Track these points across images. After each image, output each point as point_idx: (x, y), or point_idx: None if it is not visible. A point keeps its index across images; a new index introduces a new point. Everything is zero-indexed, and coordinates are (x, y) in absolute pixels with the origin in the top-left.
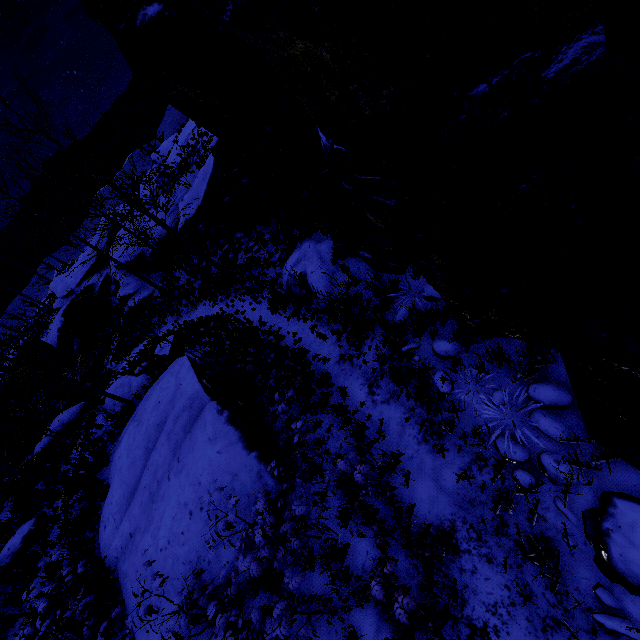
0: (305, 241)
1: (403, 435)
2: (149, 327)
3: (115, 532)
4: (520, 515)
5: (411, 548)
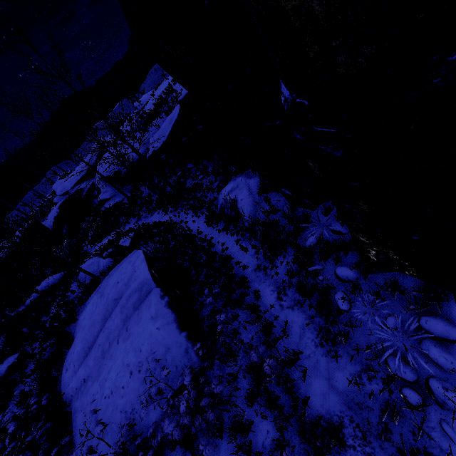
0: (238, 176)
1: (303, 337)
2: (118, 225)
3: (73, 375)
4: (405, 427)
5: (304, 435)
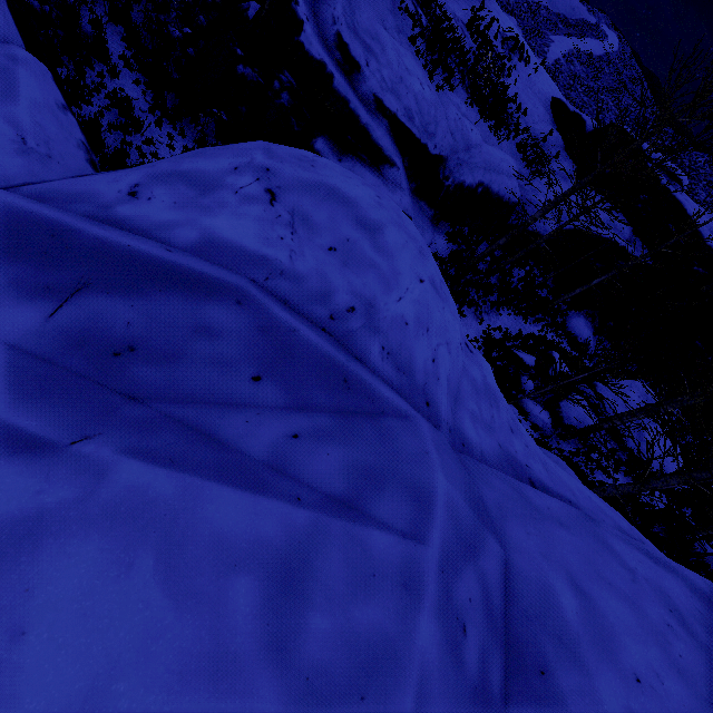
0: (575, 311)
1: None
2: None
3: None
4: None
5: None
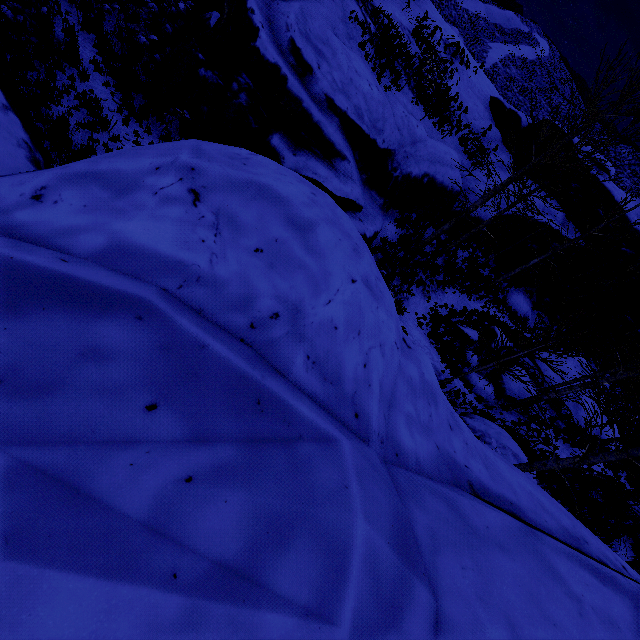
0: (515, 288)
1: None
2: None
3: None
4: None
5: None
